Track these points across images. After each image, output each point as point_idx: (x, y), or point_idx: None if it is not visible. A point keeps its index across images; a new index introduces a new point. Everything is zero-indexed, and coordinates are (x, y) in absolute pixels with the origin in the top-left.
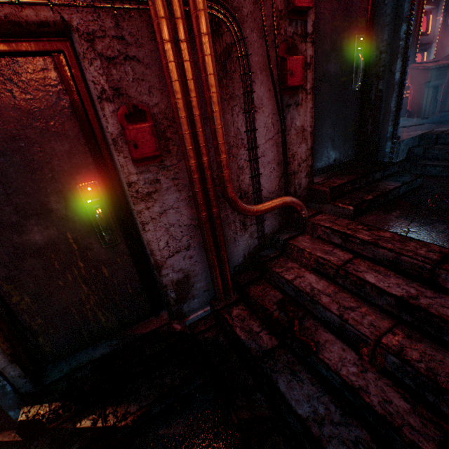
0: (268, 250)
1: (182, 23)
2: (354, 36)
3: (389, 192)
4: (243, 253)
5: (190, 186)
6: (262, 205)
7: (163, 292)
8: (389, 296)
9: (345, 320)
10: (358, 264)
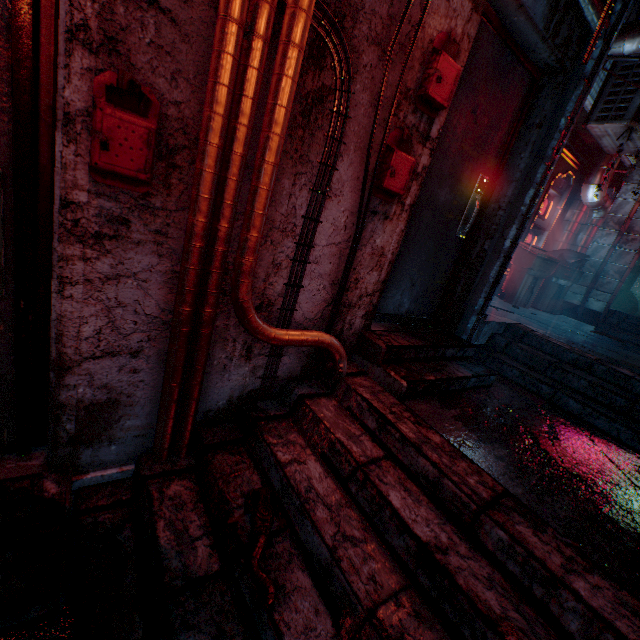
0: (271, 402)
1: (268, 11)
2: (479, 173)
3: (456, 380)
4: (231, 394)
5: (182, 256)
6: (287, 332)
7: (51, 416)
8: (412, 537)
9: (337, 560)
10: (387, 469)
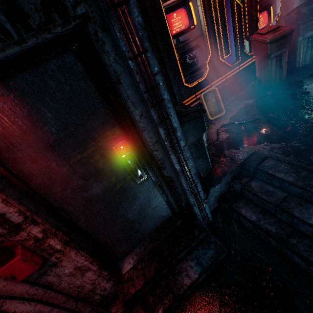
0: None
1: None
2: (111, 148)
3: (183, 294)
4: None
5: None
6: None
7: None
8: None
9: None
10: None
